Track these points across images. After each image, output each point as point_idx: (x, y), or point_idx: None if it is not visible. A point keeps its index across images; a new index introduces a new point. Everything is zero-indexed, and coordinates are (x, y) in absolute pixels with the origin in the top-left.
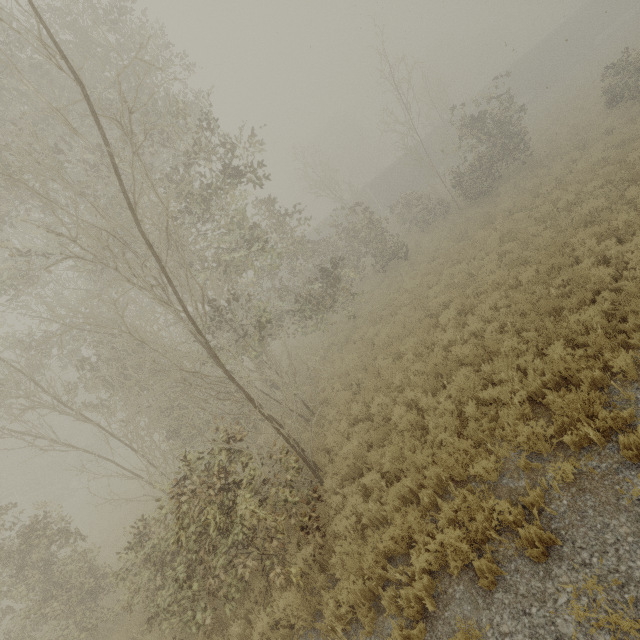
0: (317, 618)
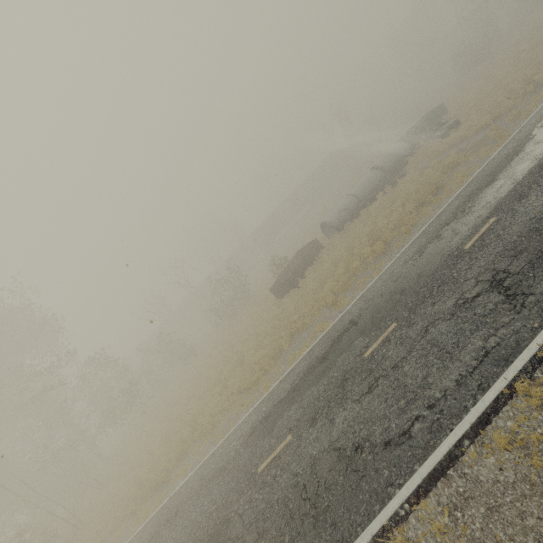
0: None
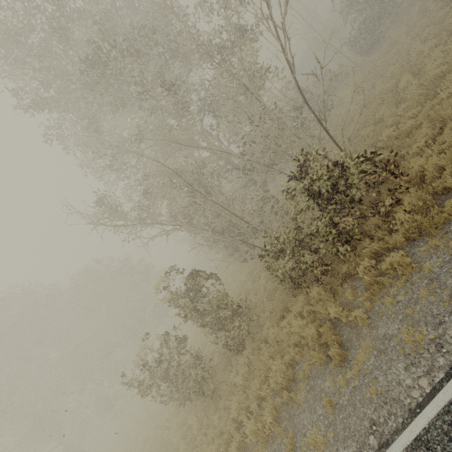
0: (435, 202)
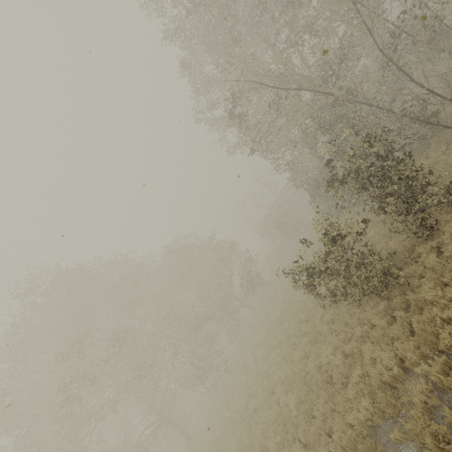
0: None
